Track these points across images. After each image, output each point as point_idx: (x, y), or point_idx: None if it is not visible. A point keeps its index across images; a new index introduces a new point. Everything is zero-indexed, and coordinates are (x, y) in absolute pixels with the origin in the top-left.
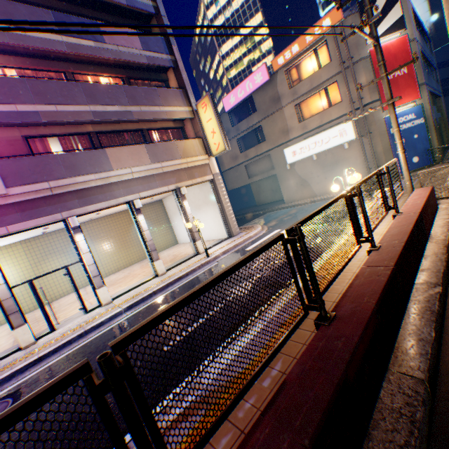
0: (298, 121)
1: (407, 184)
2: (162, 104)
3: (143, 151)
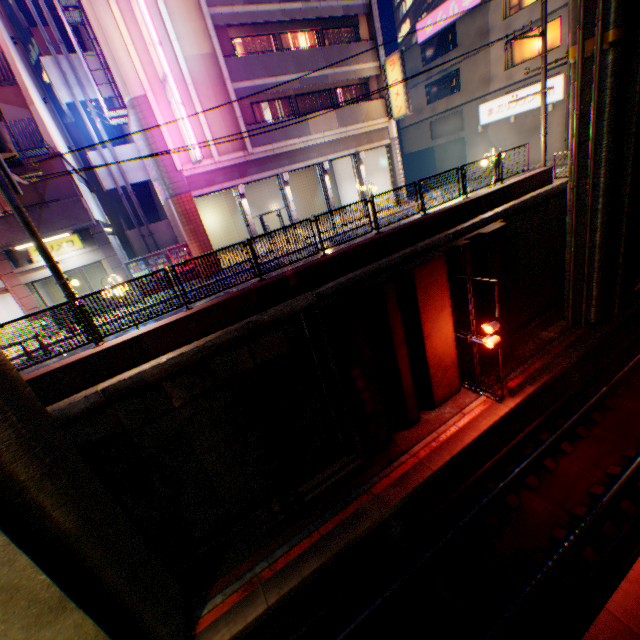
0: (504, 69)
1: (541, 164)
2: (352, 64)
3: (333, 117)
